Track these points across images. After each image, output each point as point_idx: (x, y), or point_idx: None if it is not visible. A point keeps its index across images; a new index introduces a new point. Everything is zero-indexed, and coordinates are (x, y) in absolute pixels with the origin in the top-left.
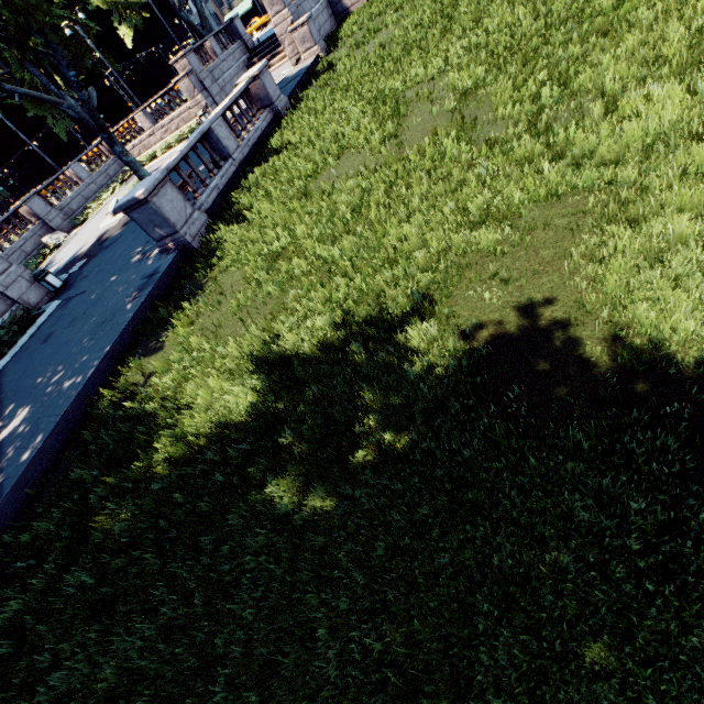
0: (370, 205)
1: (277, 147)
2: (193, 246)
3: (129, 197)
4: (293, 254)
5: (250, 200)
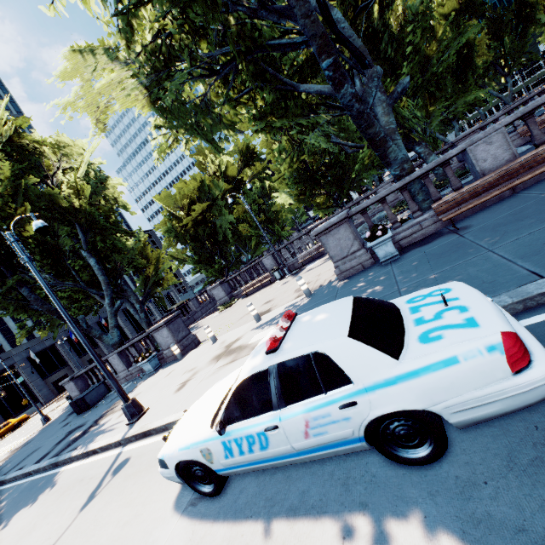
0: None
1: None
2: None
3: None
4: None
5: None
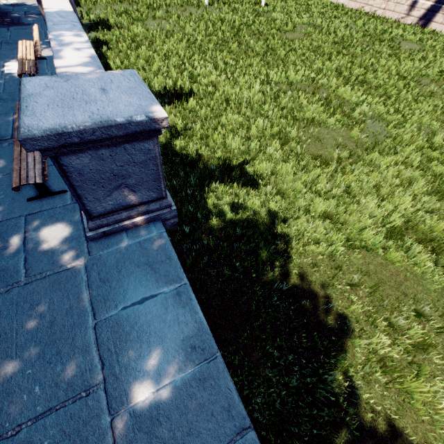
0: (440, 182)
1: (169, 91)
2: (175, 221)
3: (98, 113)
4: (438, 231)
5: (204, 151)
